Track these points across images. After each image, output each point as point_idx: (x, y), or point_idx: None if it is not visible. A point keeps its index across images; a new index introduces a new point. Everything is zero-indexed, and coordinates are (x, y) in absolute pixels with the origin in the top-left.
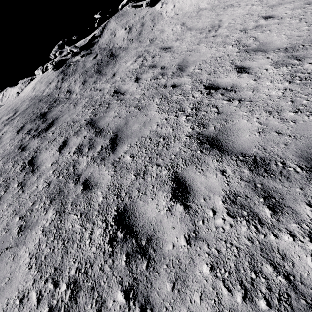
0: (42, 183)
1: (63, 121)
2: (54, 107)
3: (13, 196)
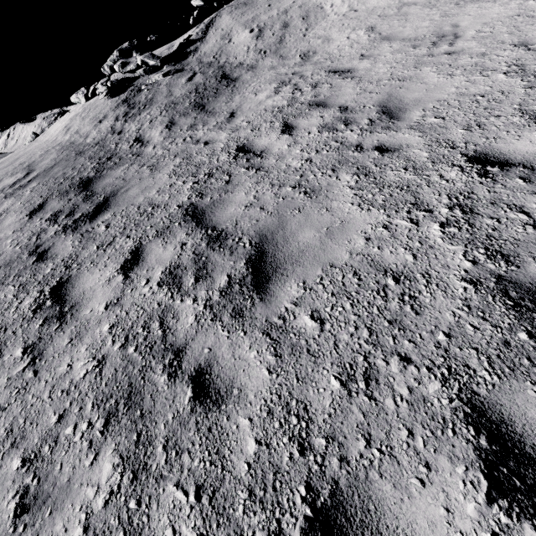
0: (84, 356)
1: (128, 202)
2: (108, 170)
3: (10, 384)
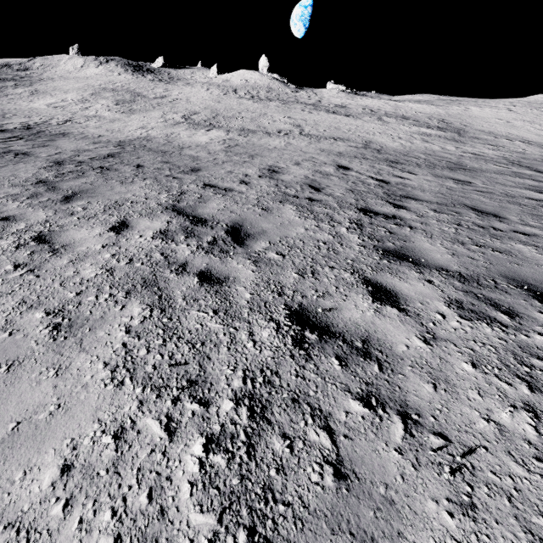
0: None
1: None
2: None
3: None
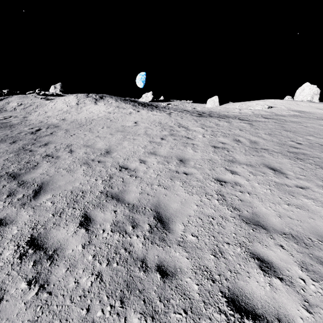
0: None
1: None
2: None
3: None
